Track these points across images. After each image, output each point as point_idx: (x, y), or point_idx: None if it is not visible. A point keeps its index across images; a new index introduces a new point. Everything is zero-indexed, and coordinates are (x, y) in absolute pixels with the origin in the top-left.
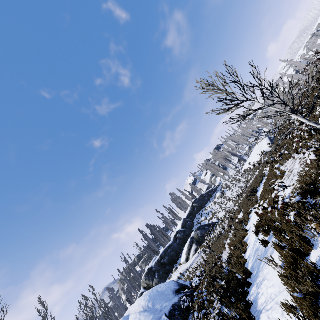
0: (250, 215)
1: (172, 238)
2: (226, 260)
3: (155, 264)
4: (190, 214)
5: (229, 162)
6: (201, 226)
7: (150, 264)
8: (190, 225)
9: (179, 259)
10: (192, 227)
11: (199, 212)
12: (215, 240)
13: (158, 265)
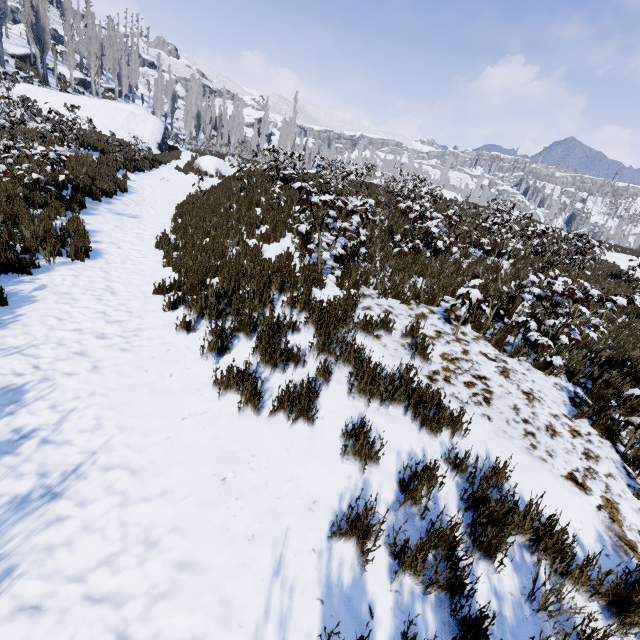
0: (17, 286)
1: None
2: None
3: None
4: None
5: None
6: None
7: None
8: None
9: None
10: None
11: None
12: None
13: None
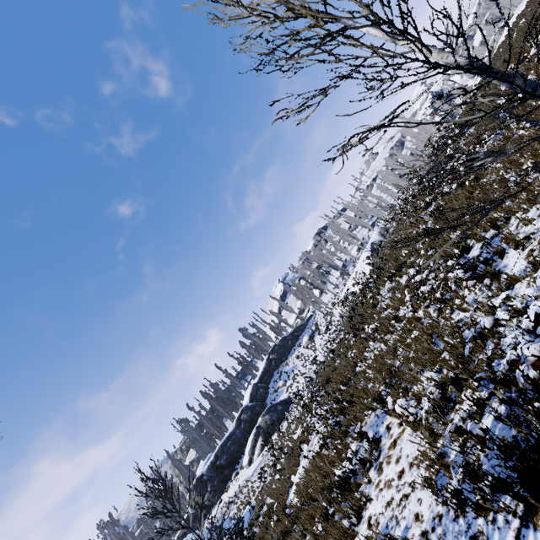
0: None
1: (235, 422)
2: (252, 536)
3: (208, 469)
4: (265, 373)
5: (326, 279)
6: (272, 406)
7: (200, 470)
8: (262, 395)
9: (243, 456)
10: (265, 397)
11: (279, 368)
12: (282, 442)
13: (212, 470)
